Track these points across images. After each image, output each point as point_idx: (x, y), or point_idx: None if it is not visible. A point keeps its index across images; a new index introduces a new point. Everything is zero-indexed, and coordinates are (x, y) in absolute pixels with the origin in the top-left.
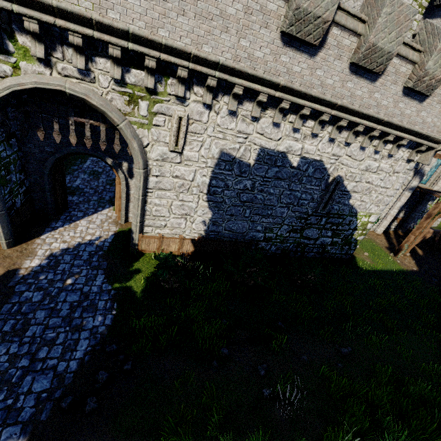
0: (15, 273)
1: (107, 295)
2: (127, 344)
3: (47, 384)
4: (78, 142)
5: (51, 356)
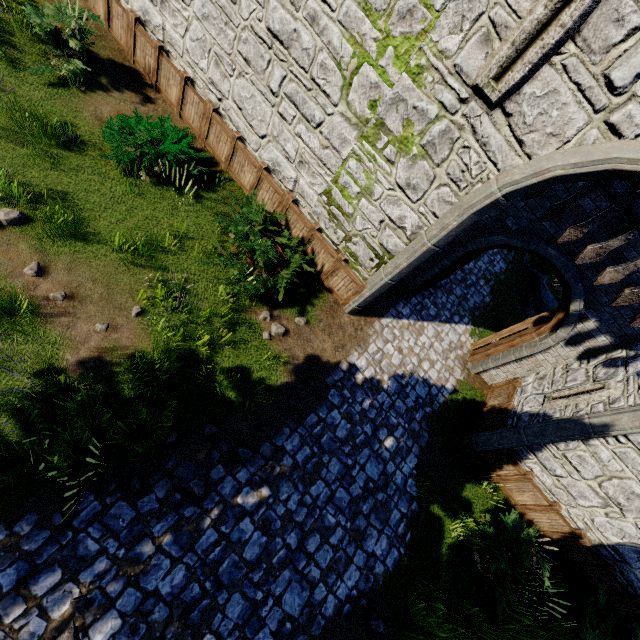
0: (338, 365)
1: (407, 506)
2: (393, 636)
3: (297, 607)
4: (566, 247)
5: (317, 559)
